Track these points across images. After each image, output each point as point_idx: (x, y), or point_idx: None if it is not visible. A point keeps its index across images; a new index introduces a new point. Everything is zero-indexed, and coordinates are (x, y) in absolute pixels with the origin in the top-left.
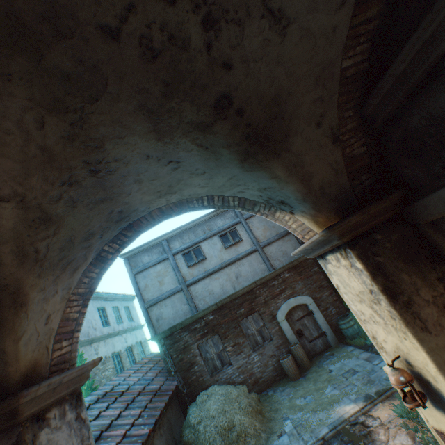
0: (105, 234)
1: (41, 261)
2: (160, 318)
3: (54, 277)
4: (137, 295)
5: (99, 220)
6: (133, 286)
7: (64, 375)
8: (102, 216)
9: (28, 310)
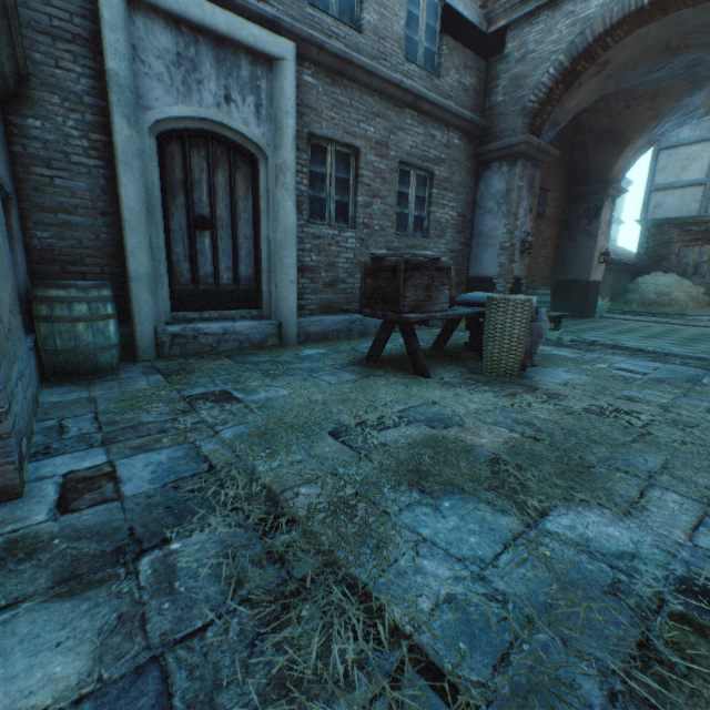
0: (673, 122)
1: (641, 133)
2: (657, 206)
3: (639, 141)
4: (648, 174)
5: (676, 115)
6: (650, 163)
7: (619, 187)
8: (679, 113)
9: (624, 153)
